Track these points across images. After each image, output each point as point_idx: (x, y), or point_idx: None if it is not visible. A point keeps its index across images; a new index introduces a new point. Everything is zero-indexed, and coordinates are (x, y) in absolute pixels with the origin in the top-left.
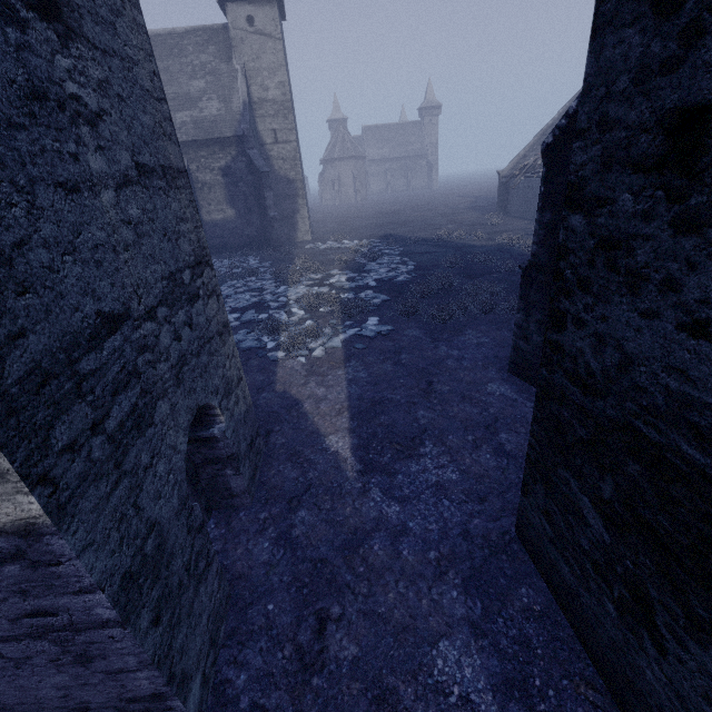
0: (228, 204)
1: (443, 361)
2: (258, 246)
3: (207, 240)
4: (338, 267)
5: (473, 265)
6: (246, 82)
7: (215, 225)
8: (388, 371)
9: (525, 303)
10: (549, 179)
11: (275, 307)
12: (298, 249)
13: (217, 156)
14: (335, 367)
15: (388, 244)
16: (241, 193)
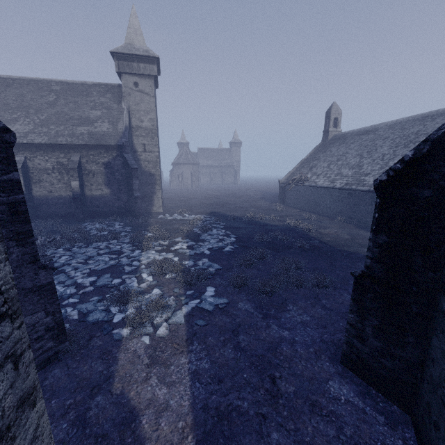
0: (106, 185)
1: (278, 344)
2: (124, 214)
3: (86, 208)
4: (181, 235)
5: (275, 240)
6: (129, 116)
7: (94, 198)
8: (230, 358)
9: (359, 306)
10: (383, 208)
11: (128, 271)
12: (153, 218)
13: (102, 155)
14: (178, 352)
15: (215, 219)
16: (116, 179)
